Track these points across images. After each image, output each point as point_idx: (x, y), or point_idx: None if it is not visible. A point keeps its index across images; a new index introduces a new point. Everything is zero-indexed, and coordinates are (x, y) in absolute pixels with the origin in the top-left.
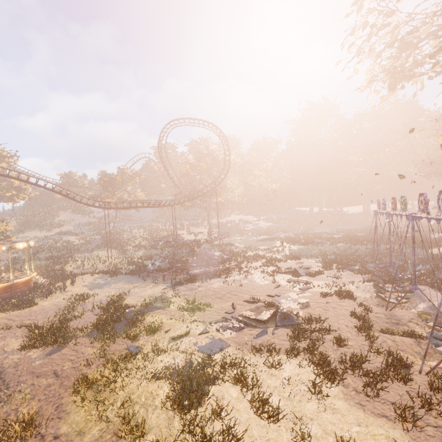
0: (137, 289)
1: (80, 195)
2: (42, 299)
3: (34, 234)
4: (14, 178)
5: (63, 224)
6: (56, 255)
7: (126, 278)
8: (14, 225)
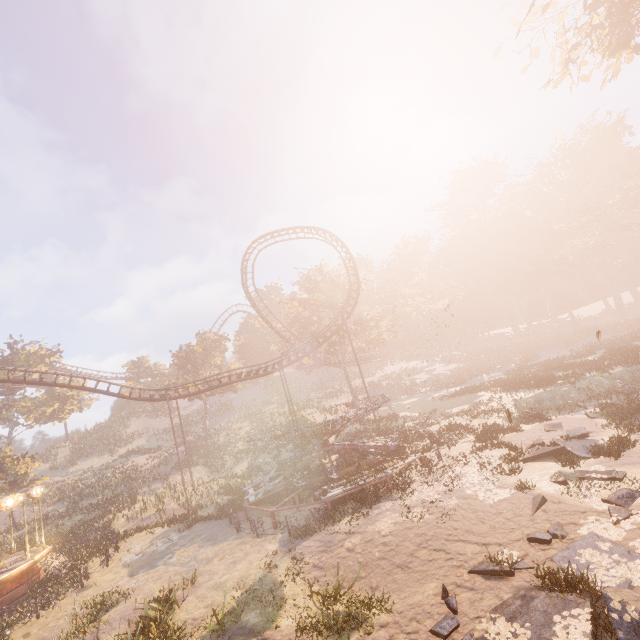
0: (218, 559)
1: (126, 386)
2: (27, 622)
3: (90, 463)
4: (19, 382)
5: (134, 437)
6: (109, 497)
7: (207, 530)
8: (65, 455)
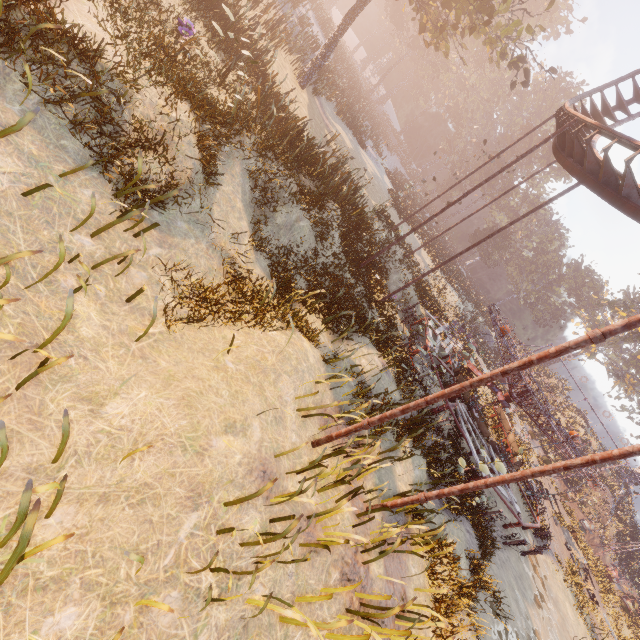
0: (550, 603)
1: None
2: None
3: None
4: None
5: None
6: None
7: (507, 576)
8: None
